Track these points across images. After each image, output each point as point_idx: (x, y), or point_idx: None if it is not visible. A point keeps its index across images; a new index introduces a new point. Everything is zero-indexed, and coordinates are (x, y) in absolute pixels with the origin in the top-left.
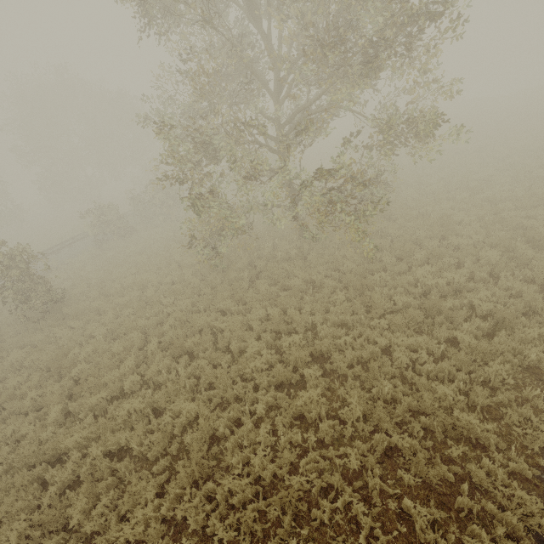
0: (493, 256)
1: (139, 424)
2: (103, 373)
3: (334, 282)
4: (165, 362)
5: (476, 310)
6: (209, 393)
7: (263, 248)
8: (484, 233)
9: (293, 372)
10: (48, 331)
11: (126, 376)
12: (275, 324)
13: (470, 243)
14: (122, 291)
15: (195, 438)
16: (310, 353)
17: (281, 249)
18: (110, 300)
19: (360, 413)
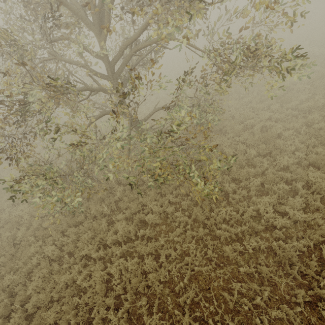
0: (324, 183)
1: None
2: None
3: (184, 217)
4: None
5: (323, 255)
6: None
7: None
8: (304, 149)
9: None
10: None
11: None
12: (134, 286)
13: (295, 161)
14: None
15: None
16: None
17: (135, 172)
18: None
19: None
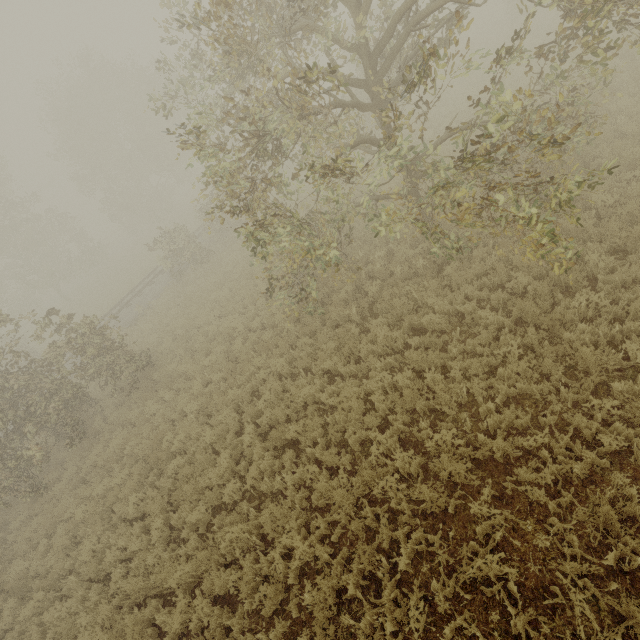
0: None
1: (246, 562)
2: (200, 471)
3: (497, 316)
4: (265, 461)
5: None
6: (327, 519)
7: (372, 259)
8: None
9: (448, 488)
10: (142, 404)
11: (224, 478)
12: (408, 402)
13: None
14: (208, 346)
15: (317, 597)
16: (472, 455)
17: (400, 259)
18: (196, 361)
19: (595, 623)
